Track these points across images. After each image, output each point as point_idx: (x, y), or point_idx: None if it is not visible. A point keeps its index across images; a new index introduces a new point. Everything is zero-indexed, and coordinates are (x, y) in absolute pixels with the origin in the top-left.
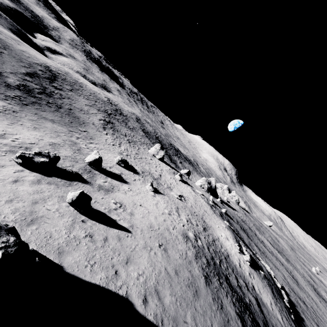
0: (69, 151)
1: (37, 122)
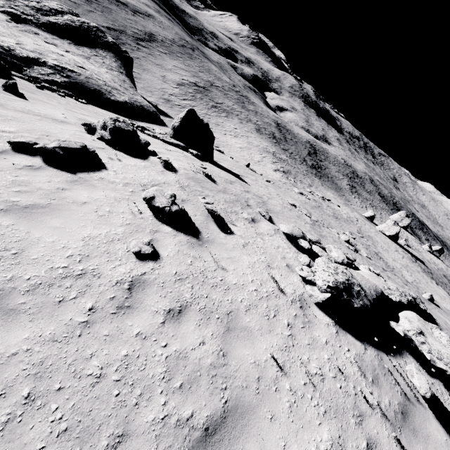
0: (352, 209)
1: (329, 190)
